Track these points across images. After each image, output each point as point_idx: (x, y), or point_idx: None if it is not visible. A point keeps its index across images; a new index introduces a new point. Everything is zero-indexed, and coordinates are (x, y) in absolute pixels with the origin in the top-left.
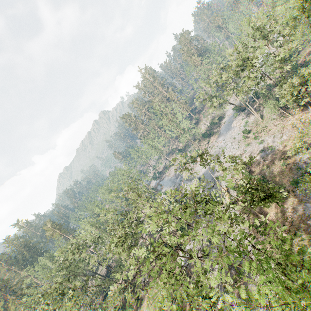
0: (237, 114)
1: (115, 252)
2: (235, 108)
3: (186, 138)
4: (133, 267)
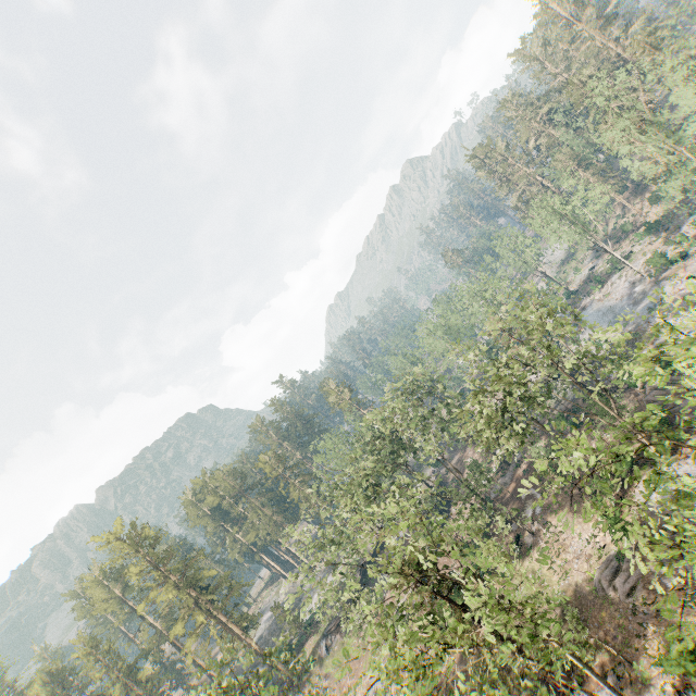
0: None
1: (480, 441)
2: None
3: (690, 178)
4: (585, 446)
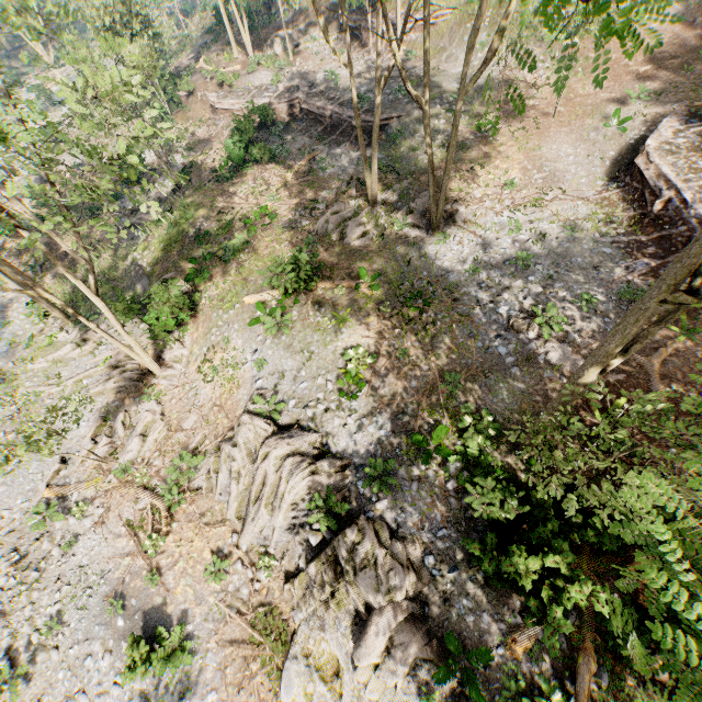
0: (42, 107)
1: None
2: (35, 89)
3: None
4: None
